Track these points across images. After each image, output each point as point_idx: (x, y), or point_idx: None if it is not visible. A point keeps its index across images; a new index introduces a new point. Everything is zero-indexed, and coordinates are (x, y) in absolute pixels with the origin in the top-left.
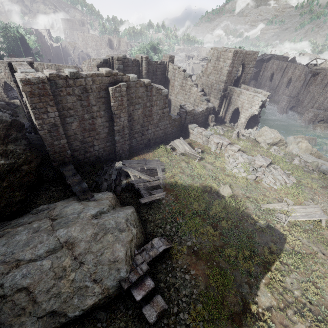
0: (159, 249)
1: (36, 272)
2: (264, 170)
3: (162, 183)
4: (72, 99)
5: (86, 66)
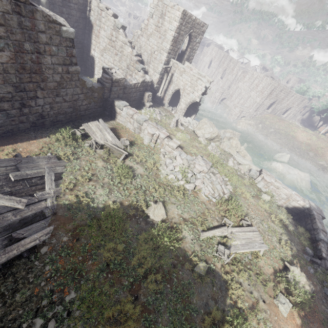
0: None
1: None
2: (204, 176)
3: (50, 205)
4: None
5: None
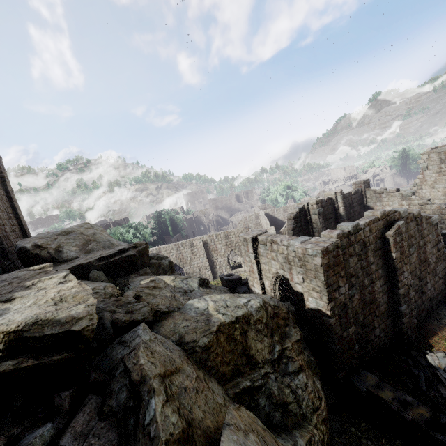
0: None
1: None
2: None
3: None
4: (353, 261)
5: (242, 226)
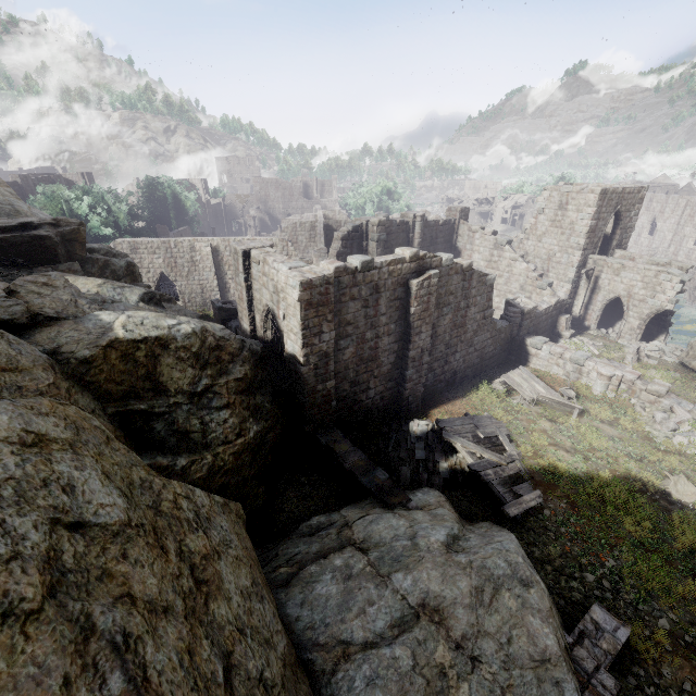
0: (617, 636)
1: (390, 675)
2: None
3: (522, 468)
4: (355, 307)
5: (287, 236)
